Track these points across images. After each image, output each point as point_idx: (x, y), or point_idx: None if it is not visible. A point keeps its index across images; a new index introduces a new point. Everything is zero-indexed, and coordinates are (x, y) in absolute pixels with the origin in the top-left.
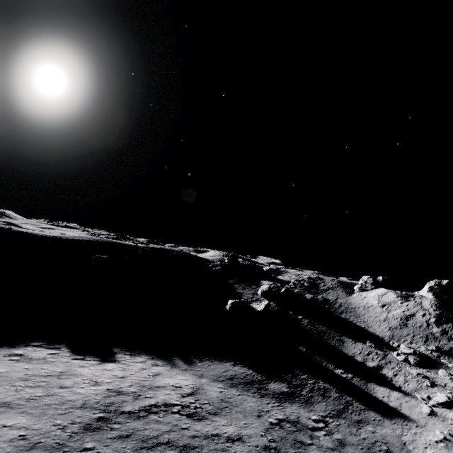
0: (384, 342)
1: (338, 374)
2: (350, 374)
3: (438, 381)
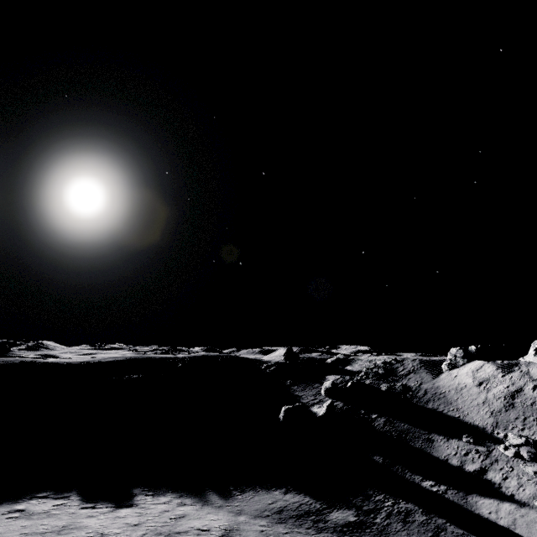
0: (486, 433)
1: (427, 488)
2: (443, 485)
3: None
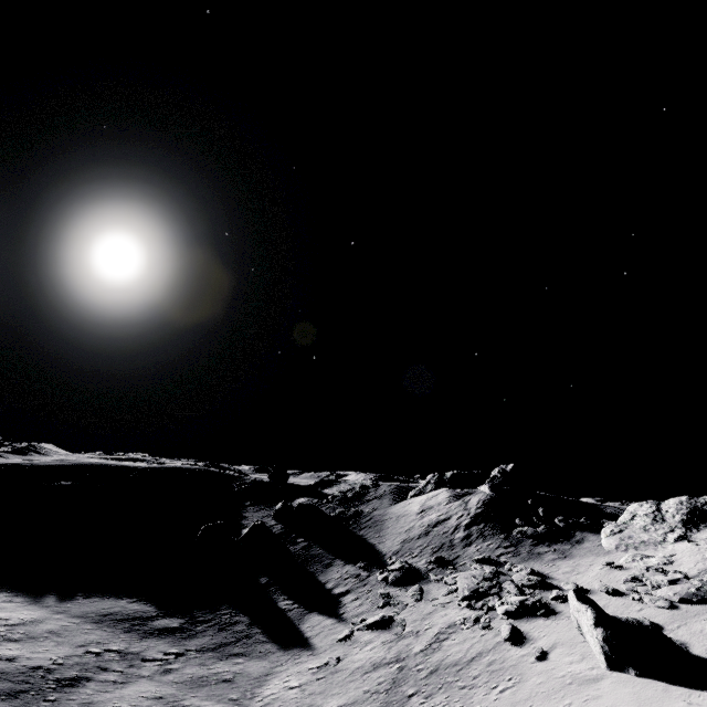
0: (383, 560)
1: (279, 606)
2: (298, 604)
3: (396, 600)
